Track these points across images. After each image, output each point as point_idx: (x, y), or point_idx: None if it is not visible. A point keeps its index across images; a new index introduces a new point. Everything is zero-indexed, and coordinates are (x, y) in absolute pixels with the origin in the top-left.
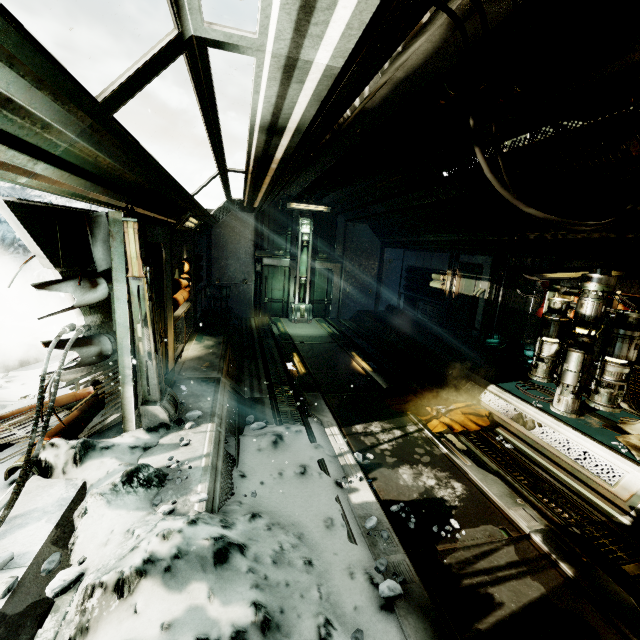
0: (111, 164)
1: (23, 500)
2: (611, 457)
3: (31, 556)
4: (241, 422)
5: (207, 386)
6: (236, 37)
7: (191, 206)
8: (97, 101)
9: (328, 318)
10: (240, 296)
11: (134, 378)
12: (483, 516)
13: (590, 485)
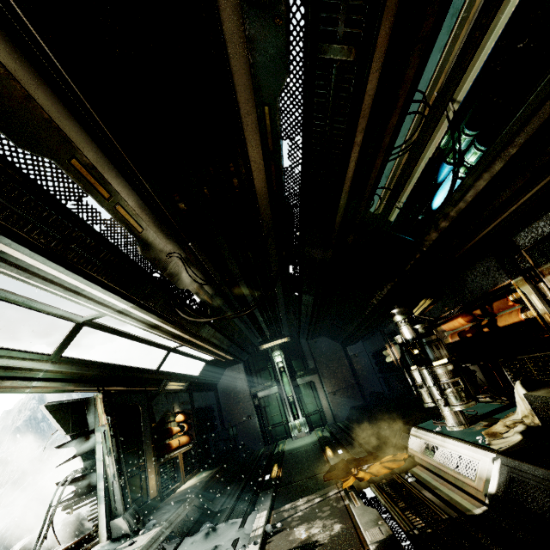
0: (73, 372)
1: None
2: (470, 451)
3: None
4: (195, 528)
5: (177, 504)
6: (95, 315)
7: (164, 375)
8: (51, 354)
9: (327, 425)
10: (249, 431)
11: (109, 499)
12: (341, 544)
13: (464, 489)
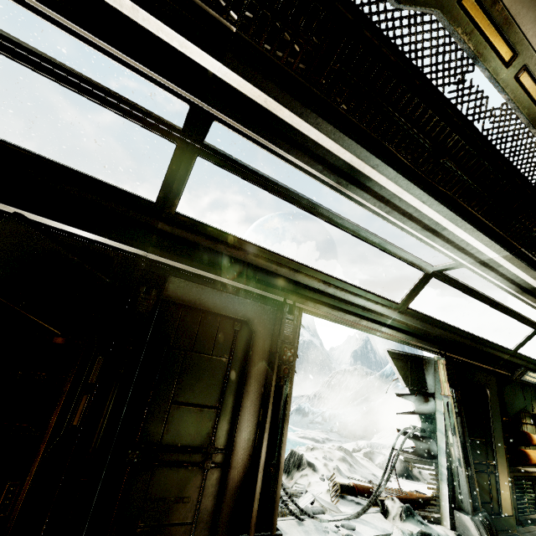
0: (416, 327)
1: (370, 517)
2: None
3: (361, 535)
4: None
5: None
6: (448, 265)
7: (522, 360)
8: (398, 303)
9: None
10: None
11: (451, 482)
12: None
13: None
